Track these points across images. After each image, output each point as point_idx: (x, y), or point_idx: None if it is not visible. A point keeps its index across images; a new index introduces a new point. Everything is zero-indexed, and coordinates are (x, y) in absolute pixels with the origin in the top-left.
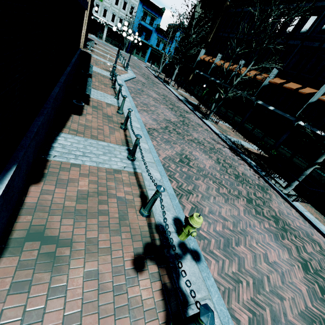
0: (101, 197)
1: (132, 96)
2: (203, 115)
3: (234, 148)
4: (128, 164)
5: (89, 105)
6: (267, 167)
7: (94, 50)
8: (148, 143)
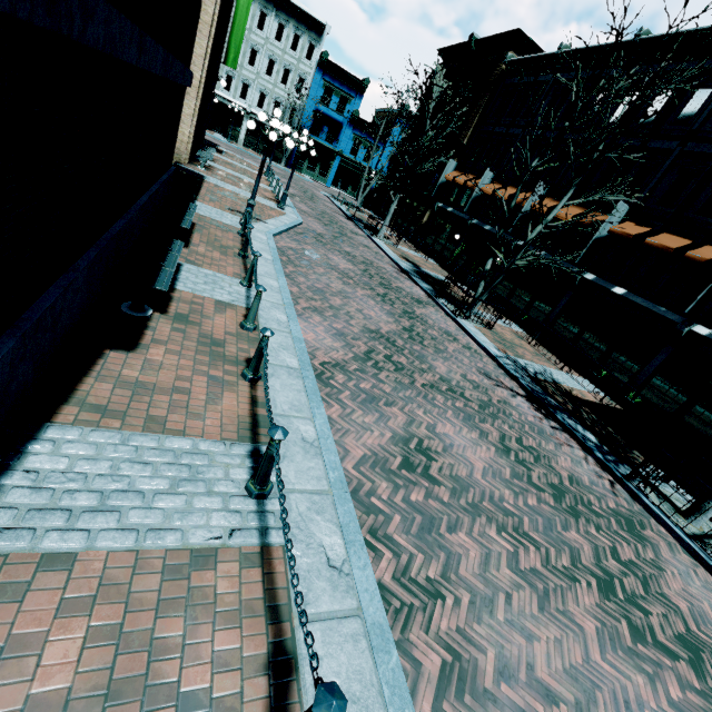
0: (118, 711)
1: (289, 273)
2: (458, 307)
3: (538, 395)
4: (246, 517)
5: (166, 313)
6: (626, 444)
7: (215, 165)
8: (314, 419)
